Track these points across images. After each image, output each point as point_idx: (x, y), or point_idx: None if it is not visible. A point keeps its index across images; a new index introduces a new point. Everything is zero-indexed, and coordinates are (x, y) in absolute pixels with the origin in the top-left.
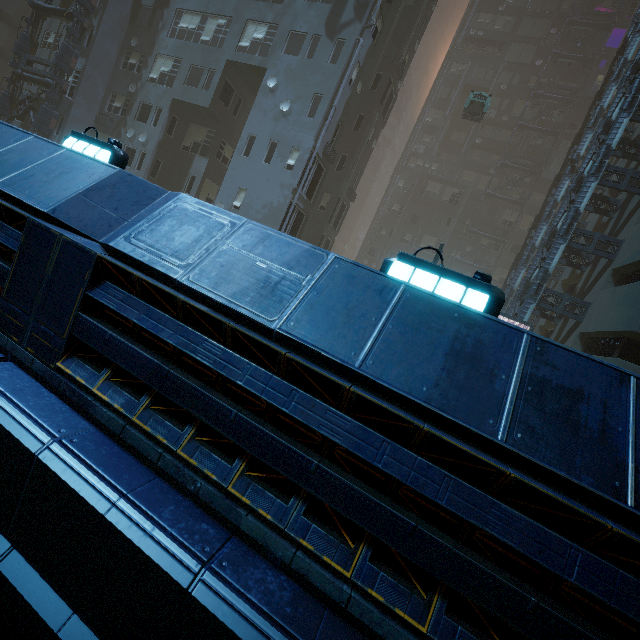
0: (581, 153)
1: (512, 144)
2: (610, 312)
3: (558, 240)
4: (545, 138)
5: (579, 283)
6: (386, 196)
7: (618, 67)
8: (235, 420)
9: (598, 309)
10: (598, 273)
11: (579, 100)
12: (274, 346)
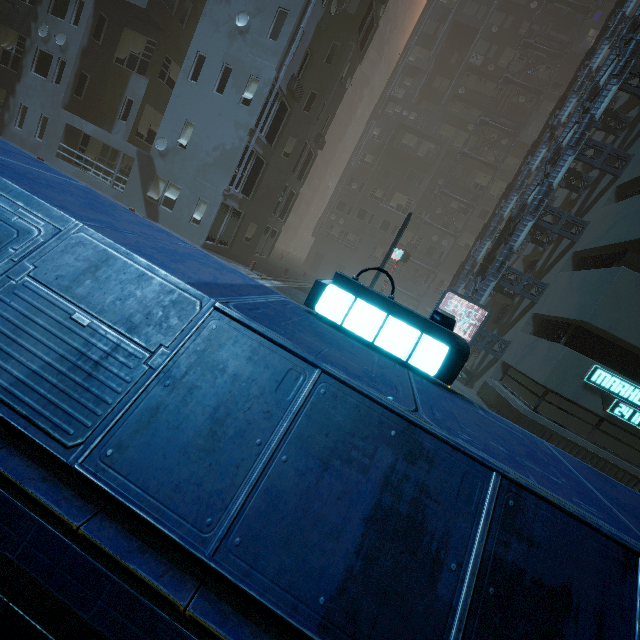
0: (562, 119)
1: (494, 99)
2: (565, 297)
3: (527, 216)
4: (528, 96)
5: (540, 261)
6: (359, 145)
7: (615, 22)
8: (6, 614)
9: (554, 292)
10: (559, 254)
11: (567, 56)
12: (59, 510)
